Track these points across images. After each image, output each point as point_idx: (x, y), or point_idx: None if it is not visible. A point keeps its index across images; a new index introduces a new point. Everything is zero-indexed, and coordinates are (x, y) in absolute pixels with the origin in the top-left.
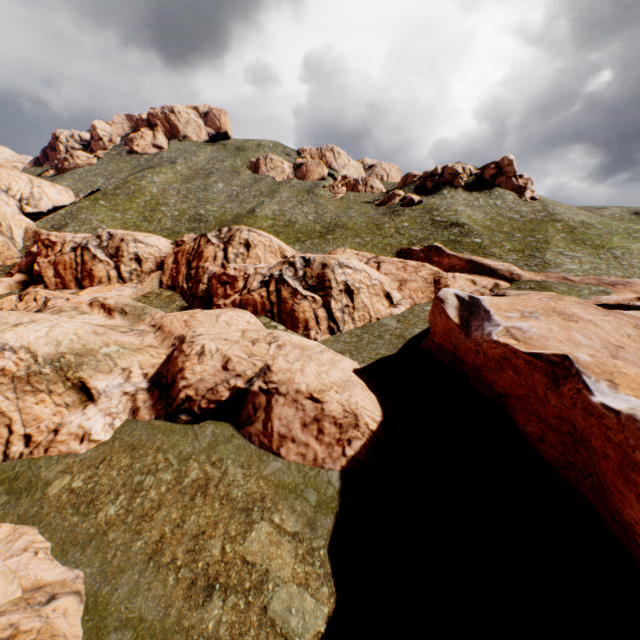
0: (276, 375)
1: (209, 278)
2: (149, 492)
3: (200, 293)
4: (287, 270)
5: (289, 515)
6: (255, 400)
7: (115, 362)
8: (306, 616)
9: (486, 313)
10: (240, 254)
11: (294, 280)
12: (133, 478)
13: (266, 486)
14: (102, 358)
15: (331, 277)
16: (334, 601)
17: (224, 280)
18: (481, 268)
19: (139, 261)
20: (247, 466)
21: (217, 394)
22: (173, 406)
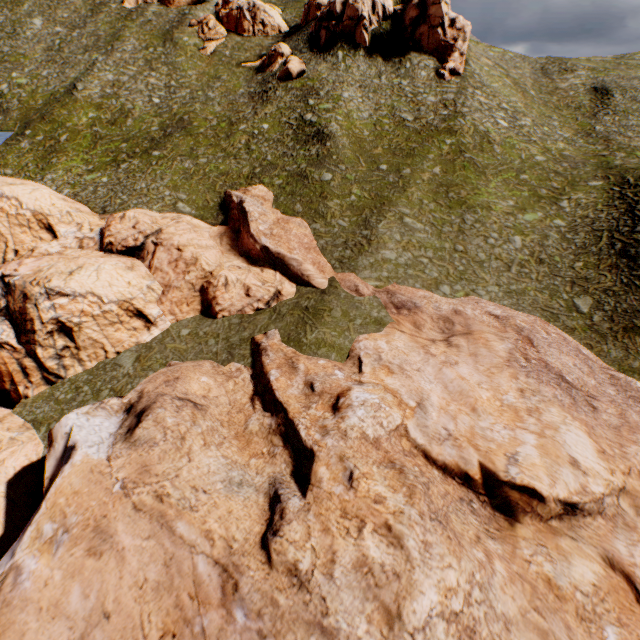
0: None
1: None
2: None
3: None
4: None
5: None
6: None
7: None
8: None
9: (35, 513)
10: None
11: None
12: None
13: None
14: None
15: (34, 315)
16: None
17: None
18: (276, 260)
19: None
20: None
21: None
22: None
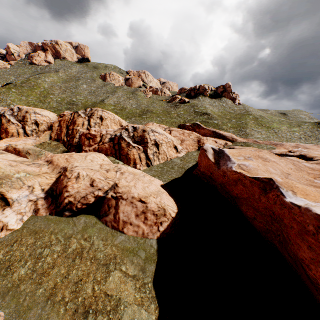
0: (121, 189)
1: (80, 135)
2: (47, 259)
3: (75, 144)
4: (124, 133)
5: (130, 266)
6: (109, 203)
7: (24, 182)
8: None
9: (228, 157)
10: (97, 123)
11: (128, 138)
12: (36, 251)
13: (117, 250)
14: (15, 180)
15: (148, 137)
16: (158, 312)
17: (89, 137)
18: (219, 135)
19: (37, 125)
20: (105, 240)
21: (87, 200)
22: (60, 207)
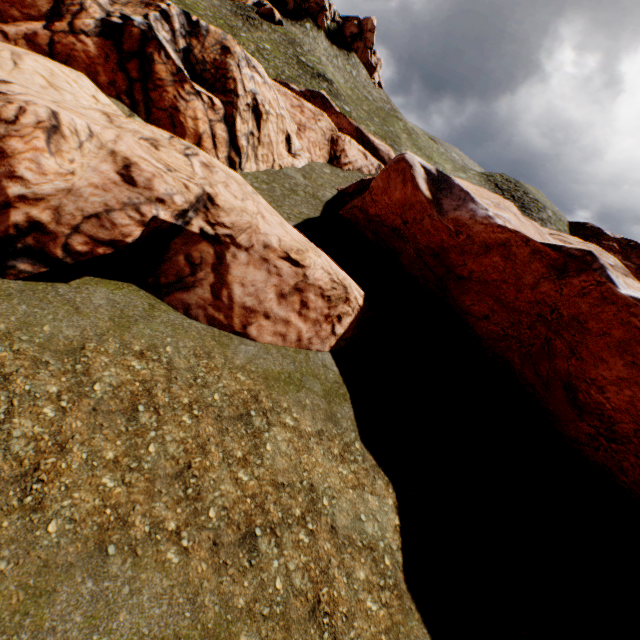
0: (227, 215)
1: None
2: (11, 425)
3: None
4: (158, 24)
5: (301, 413)
6: (191, 251)
7: None
8: (377, 517)
9: (467, 194)
10: None
11: (173, 52)
12: None
13: (251, 381)
14: None
15: (237, 76)
16: (393, 490)
17: None
18: (367, 143)
19: None
20: (205, 355)
21: (113, 229)
22: None
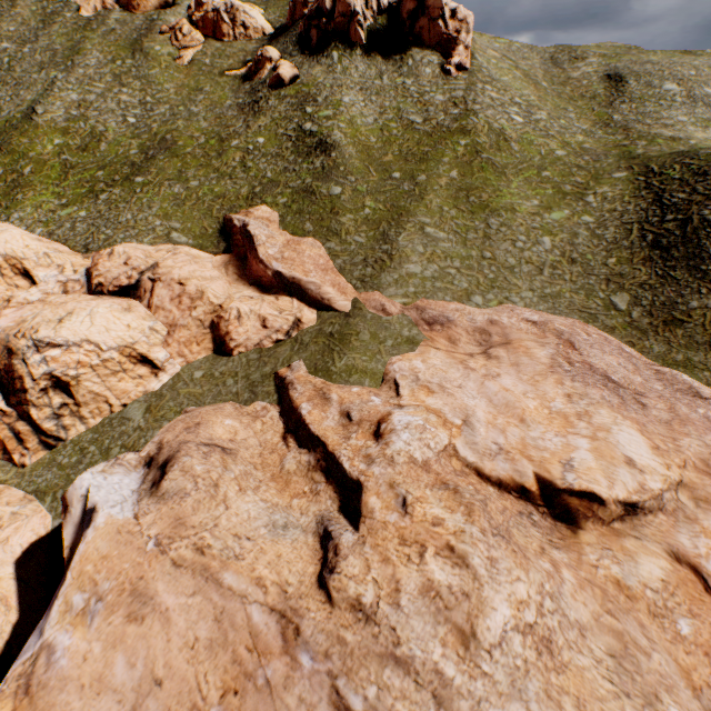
0: None
1: None
2: None
3: None
4: None
5: None
6: None
7: None
8: None
9: (60, 585)
10: None
11: None
12: None
13: None
14: None
15: (23, 372)
16: None
17: None
18: (291, 285)
19: None
20: None
21: None
22: None
